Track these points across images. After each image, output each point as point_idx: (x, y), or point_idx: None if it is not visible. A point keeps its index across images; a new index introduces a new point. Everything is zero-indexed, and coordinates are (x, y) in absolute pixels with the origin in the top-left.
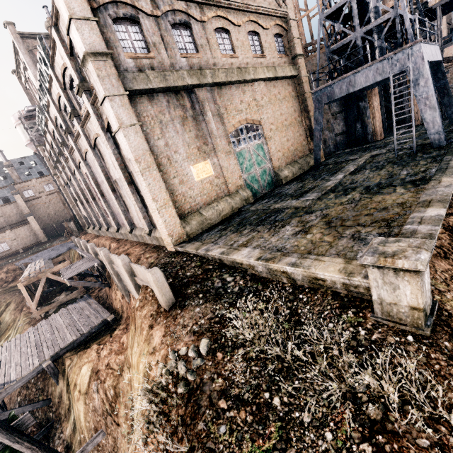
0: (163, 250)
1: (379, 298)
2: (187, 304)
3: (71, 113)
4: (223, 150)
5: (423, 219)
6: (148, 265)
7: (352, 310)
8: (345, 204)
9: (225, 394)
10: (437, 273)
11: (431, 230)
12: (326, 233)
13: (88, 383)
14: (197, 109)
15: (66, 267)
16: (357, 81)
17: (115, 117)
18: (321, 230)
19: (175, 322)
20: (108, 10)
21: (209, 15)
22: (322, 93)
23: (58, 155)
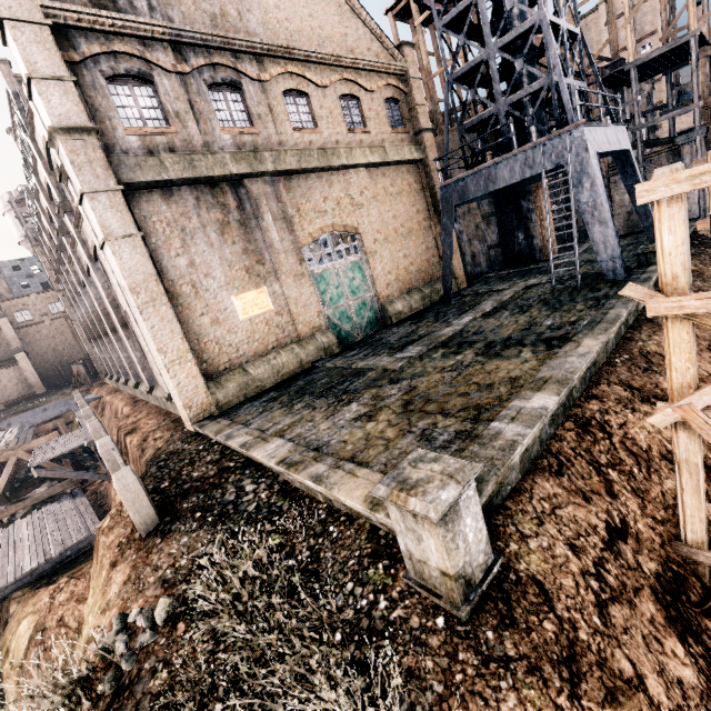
0: (182, 428)
1: (407, 550)
2: (175, 528)
3: (59, 207)
4: (290, 272)
5: (520, 413)
6: (153, 451)
7: (385, 562)
8: (445, 372)
9: (160, 702)
10: (532, 502)
11: (518, 435)
12: (394, 422)
13: (26, 651)
14: (249, 210)
15: (44, 445)
16: (500, 175)
17: (98, 223)
18: (391, 416)
19: (148, 559)
20: (100, 65)
21: (274, 71)
22: (452, 190)
23: (56, 263)
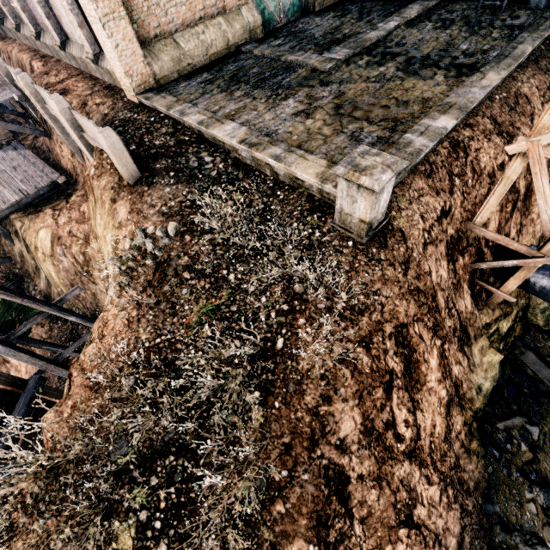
0: (120, 97)
1: (341, 208)
2: (156, 181)
3: None
4: None
5: (427, 130)
6: (100, 116)
7: (318, 214)
8: (370, 82)
9: (189, 269)
10: (409, 191)
11: (424, 146)
12: (329, 122)
13: (52, 248)
14: None
15: None
16: None
17: None
18: (326, 116)
19: (142, 200)
20: None
21: None
22: None
23: None
